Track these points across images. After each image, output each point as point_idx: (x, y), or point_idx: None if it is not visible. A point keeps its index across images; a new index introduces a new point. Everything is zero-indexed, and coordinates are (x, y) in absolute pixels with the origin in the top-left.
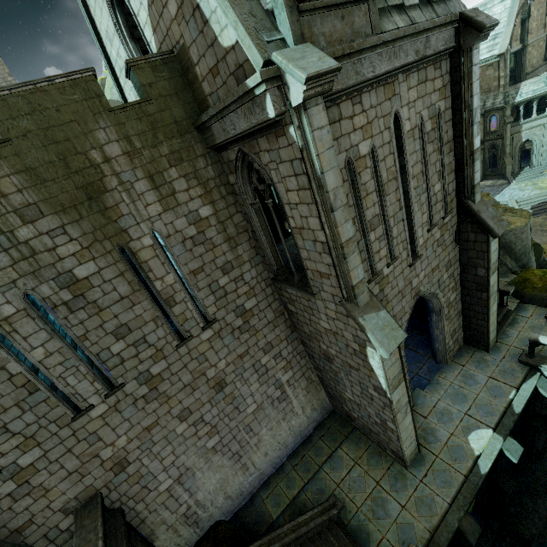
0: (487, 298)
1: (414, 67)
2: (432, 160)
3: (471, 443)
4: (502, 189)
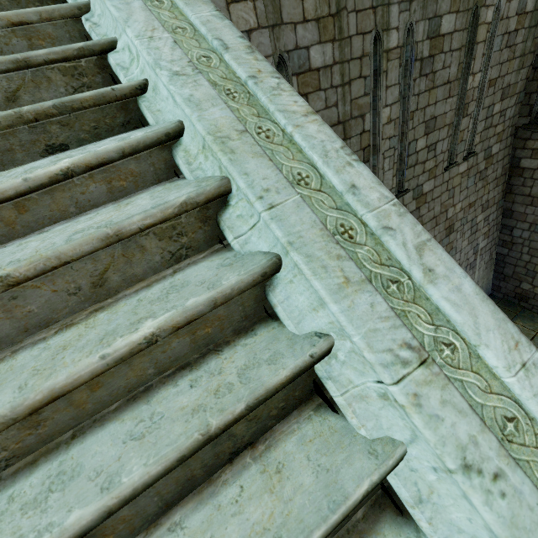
0: None
1: None
2: None
3: None
4: None
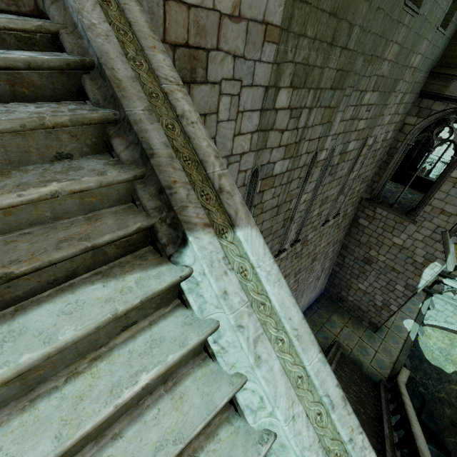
0: None
1: None
2: None
3: (405, 325)
4: None
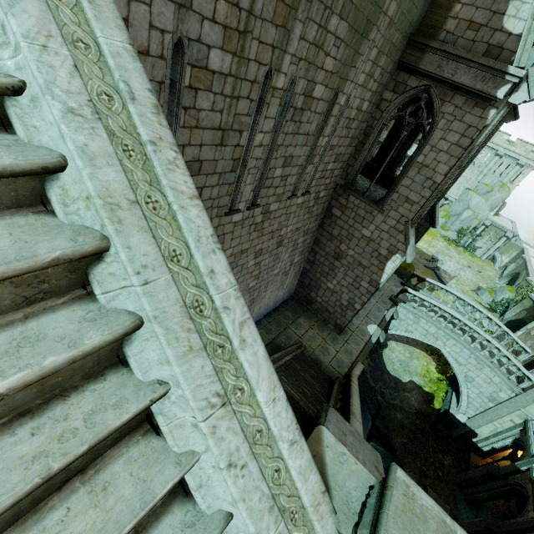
0: None
1: None
2: None
3: (368, 329)
4: None
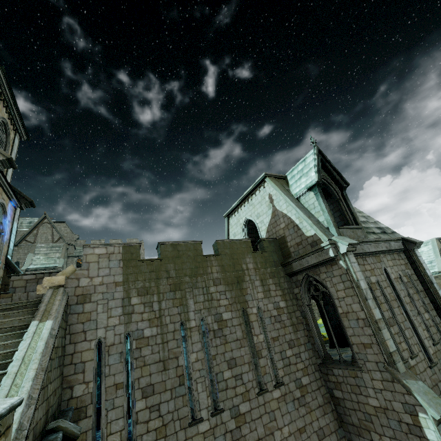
0: None
1: (386, 252)
2: (415, 297)
3: None
4: None
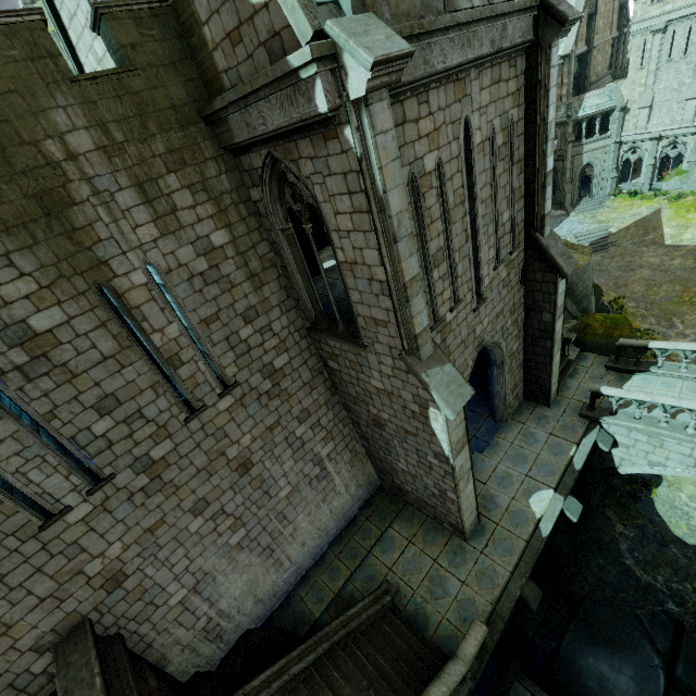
0: (551, 347)
1: (487, 61)
2: (501, 182)
3: (532, 506)
4: (561, 221)
